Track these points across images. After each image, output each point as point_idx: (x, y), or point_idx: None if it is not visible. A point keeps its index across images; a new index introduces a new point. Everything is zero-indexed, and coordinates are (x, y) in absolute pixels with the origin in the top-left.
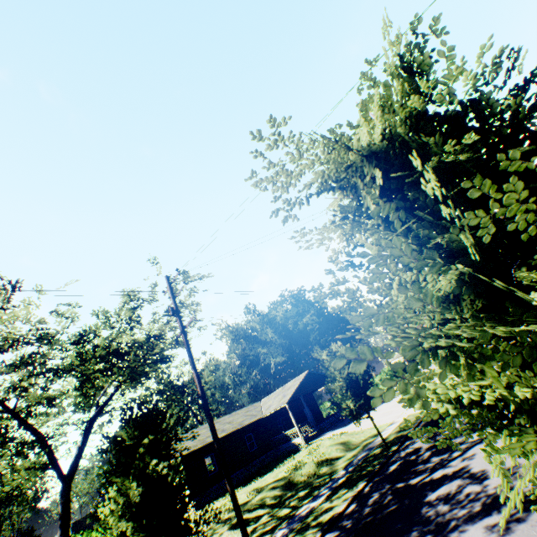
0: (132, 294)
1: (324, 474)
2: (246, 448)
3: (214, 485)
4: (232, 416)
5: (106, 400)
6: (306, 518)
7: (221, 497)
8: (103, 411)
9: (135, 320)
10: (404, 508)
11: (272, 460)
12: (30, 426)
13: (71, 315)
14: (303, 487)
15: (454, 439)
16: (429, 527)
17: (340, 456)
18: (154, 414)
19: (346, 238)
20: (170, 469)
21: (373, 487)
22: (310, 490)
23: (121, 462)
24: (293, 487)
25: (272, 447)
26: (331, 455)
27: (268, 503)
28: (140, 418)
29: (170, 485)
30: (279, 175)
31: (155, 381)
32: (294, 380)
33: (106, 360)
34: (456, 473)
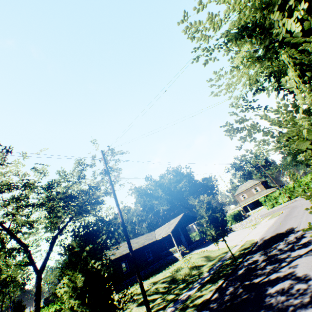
0: (80, 159)
1: (194, 275)
2: (146, 258)
3: (127, 279)
4: (138, 239)
5: (64, 225)
6: (186, 301)
7: (130, 286)
8: (62, 232)
9: (82, 177)
10: (253, 298)
11: (161, 265)
12: (17, 239)
13: (43, 171)
14: (182, 282)
15: (280, 255)
16: (273, 310)
17: (204, 264)
18: (93, 232)
19: (250, 83)
20: (103, 267)
21: (229, 284)
22: (187, 284)
23: (72, 262)
24: (175, 282)
25: (161, 258)
26: (198, 263)
27: (160, 291)
28: (84, 234)
29: (103, 277)
30: (197, 33)
31: (93, 215)
32: (175, 219)
33: (64, 201)
34: (286, 276)
